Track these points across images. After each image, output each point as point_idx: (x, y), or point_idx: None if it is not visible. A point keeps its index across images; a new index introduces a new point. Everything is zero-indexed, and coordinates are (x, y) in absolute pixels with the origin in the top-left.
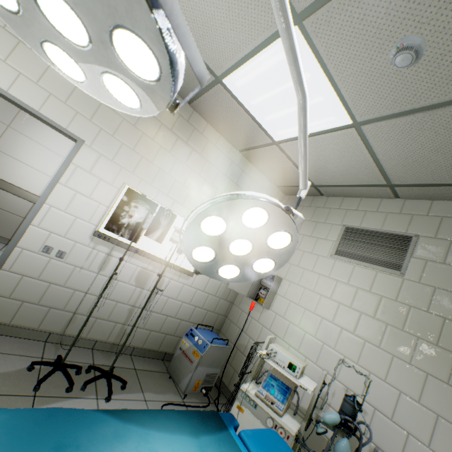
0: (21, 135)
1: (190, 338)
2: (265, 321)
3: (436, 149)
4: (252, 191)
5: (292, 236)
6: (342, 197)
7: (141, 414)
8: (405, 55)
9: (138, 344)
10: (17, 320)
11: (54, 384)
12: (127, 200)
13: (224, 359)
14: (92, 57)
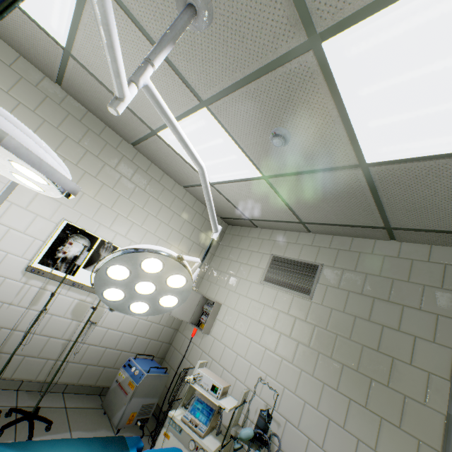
0: None
1: (127, 369)
2: (205, 346)
3: (321, 199)
4: (150, 245)
5: (186, 277)
6: (272, 229)
7: (40, 443)
8: (277, 139)
9: (72, 380)
10: None
11: None
12: (65, 235)
13: (162, 387)
14: (1, 164)
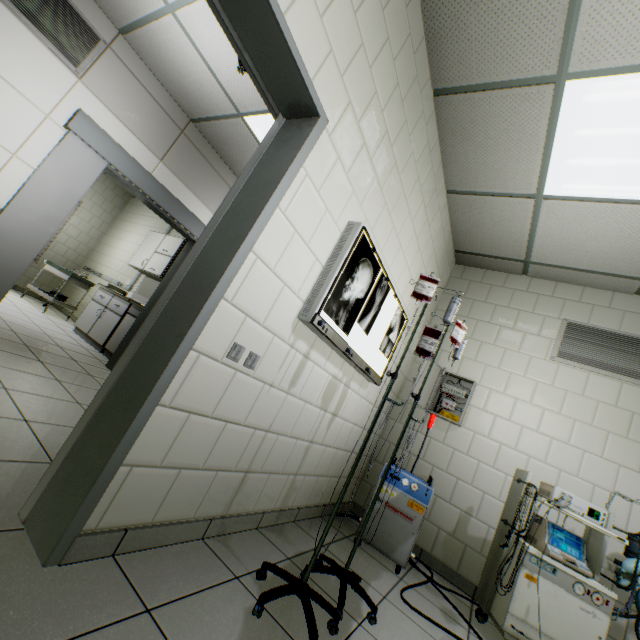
0: None
1: (393, 482)
2: (456, 443)
3: None
4: None
5: None
6: (554, 281)
7: None
8: None
9: (302, 501)
10: (164, 510)
11: (306, 627)
12: (356, 258)
13: None
14: None
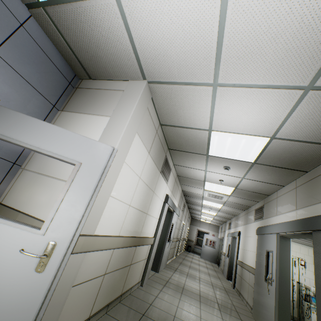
0: (155, 195)
1: None
2: None
3: None
4: None
5: None
6: None
7: None
8: None
9: None
10: None
11: None
12: None
13: None
14: None
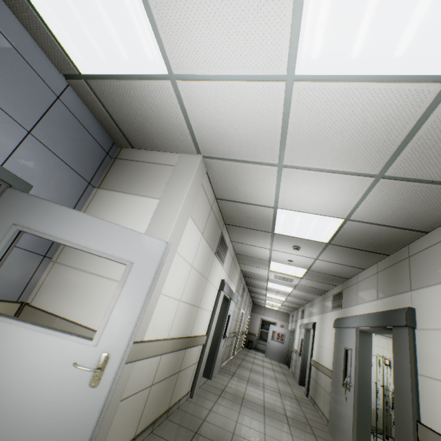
0: (209, 283)
1: None
2: None
3: None
4: None
5: None
6: None
7: None
8: None
9: None
10: None
11: None
12: None
13: None
14: None
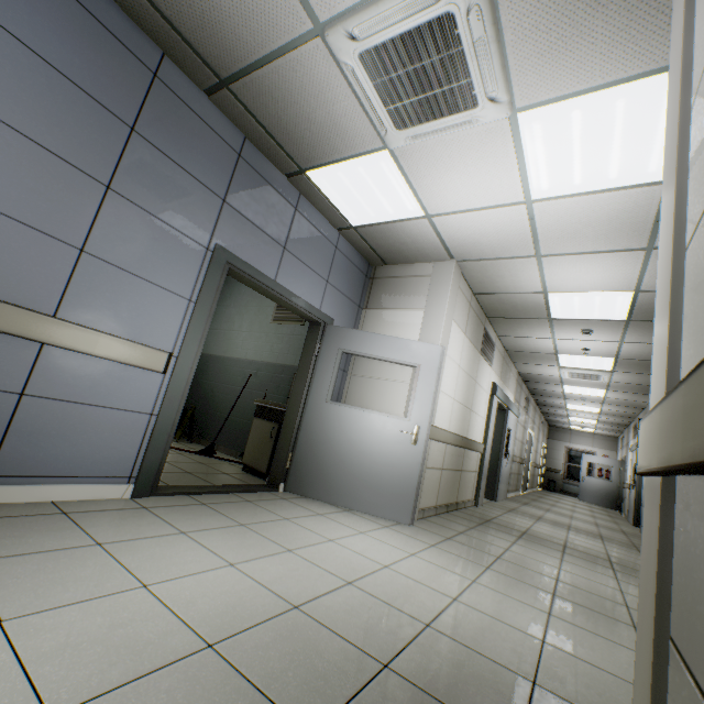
0: (477, 386)
1: None
2: None
3: None
4: None
5: None
6: None
7: None
8: None
9: None
10: None
11: None
12: None
13: None
14: None
